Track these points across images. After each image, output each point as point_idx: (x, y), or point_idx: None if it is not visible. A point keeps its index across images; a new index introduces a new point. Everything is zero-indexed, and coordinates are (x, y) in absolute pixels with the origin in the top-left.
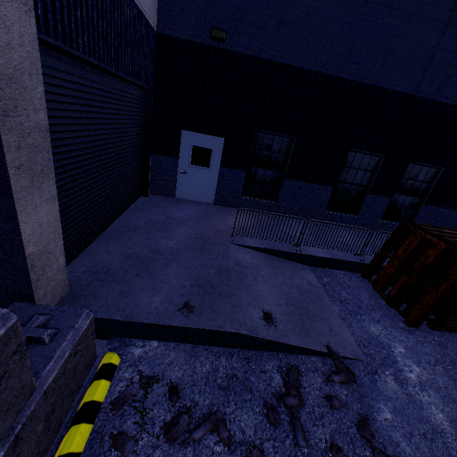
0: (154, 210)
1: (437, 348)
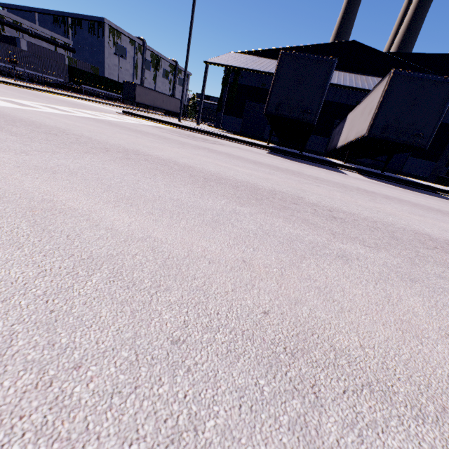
0: None
1: None
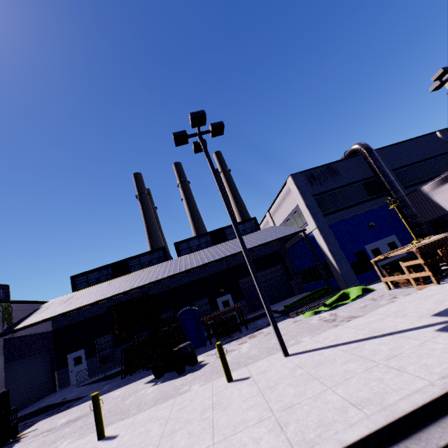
0: (54, 394)
1: (122, 380)
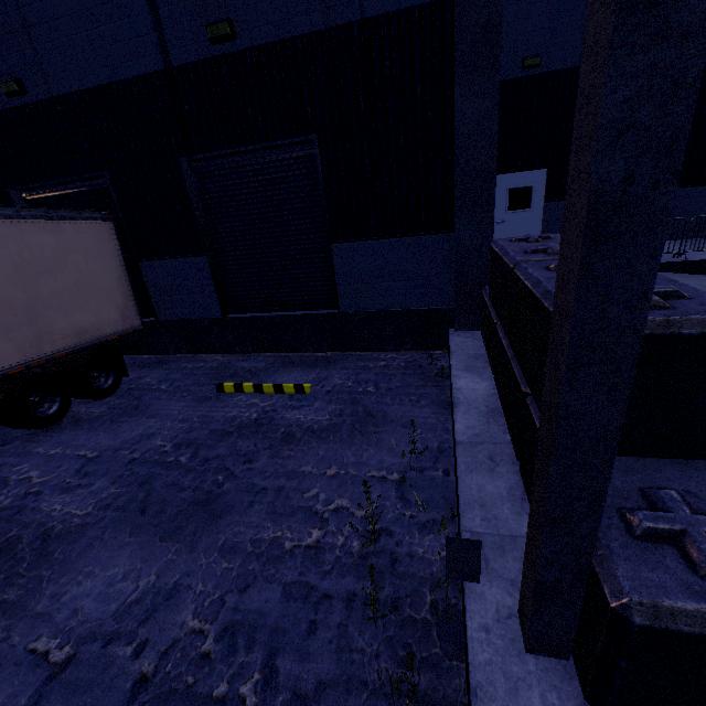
0: None
1: None
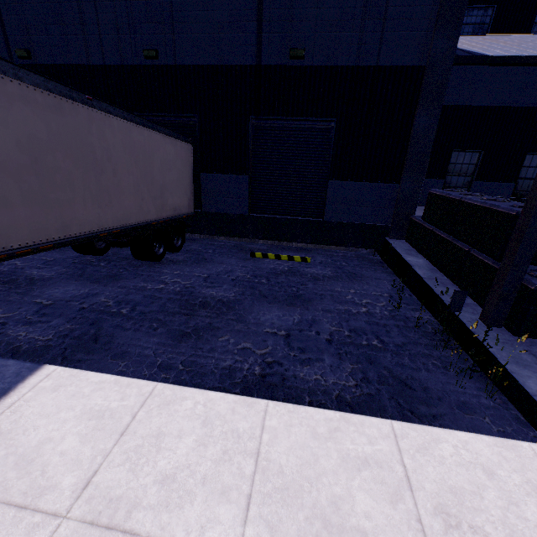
0: None
1: None
